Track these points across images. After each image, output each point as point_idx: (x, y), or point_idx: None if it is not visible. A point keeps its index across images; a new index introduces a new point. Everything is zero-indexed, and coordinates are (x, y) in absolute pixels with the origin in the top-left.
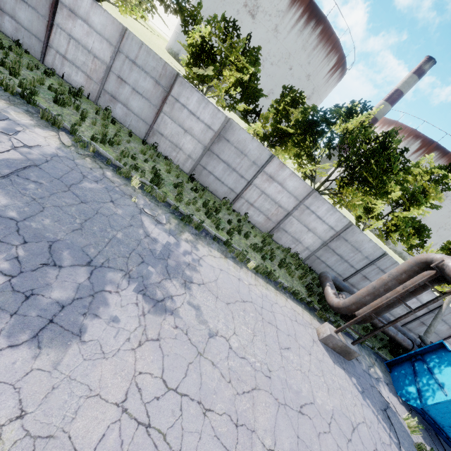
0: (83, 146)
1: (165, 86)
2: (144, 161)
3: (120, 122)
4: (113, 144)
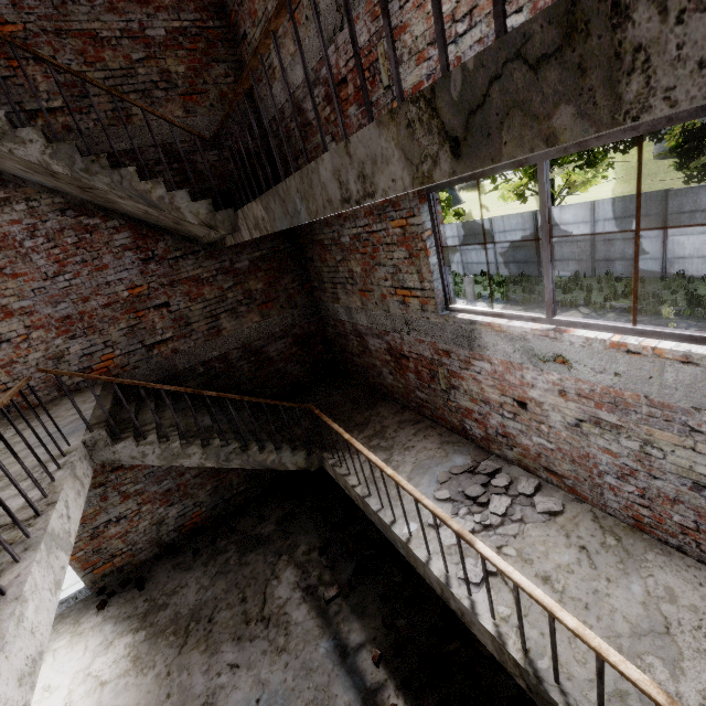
0: (600, 308)
1: (658, 211)
2: (671, 294)
3: (625, 278)
4: (626, 297)
